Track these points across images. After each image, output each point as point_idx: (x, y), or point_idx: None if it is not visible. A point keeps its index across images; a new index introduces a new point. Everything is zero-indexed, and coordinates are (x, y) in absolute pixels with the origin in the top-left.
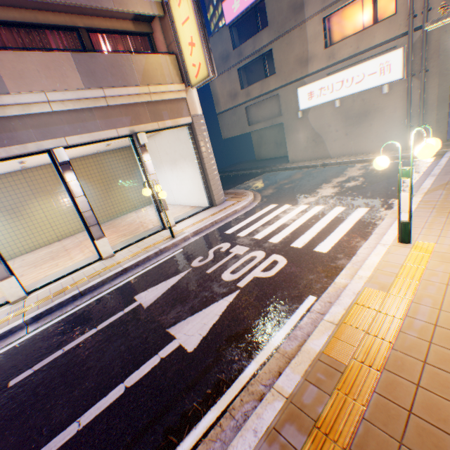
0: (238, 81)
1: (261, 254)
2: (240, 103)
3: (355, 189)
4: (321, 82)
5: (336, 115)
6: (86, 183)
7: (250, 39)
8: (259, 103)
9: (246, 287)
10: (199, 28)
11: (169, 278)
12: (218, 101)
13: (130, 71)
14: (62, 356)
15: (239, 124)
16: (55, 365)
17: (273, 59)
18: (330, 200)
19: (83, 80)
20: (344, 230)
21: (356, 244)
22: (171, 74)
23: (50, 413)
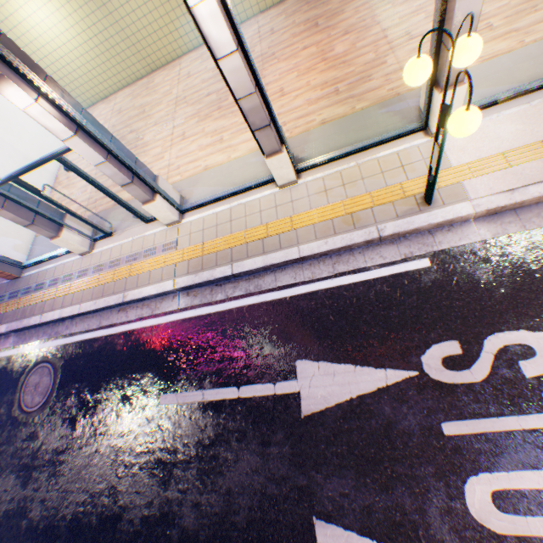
0: None
1: None
2: None
3: None
4: None
5: None
6: None
7: None
8: None
9: None
10: None
11: (361, 363)
12: None
13: None
14: (201, 408)
15: None
16: (193, 417)
17: None
18: None
19: None
20: None
21: None
22: None
23: (182, 500)
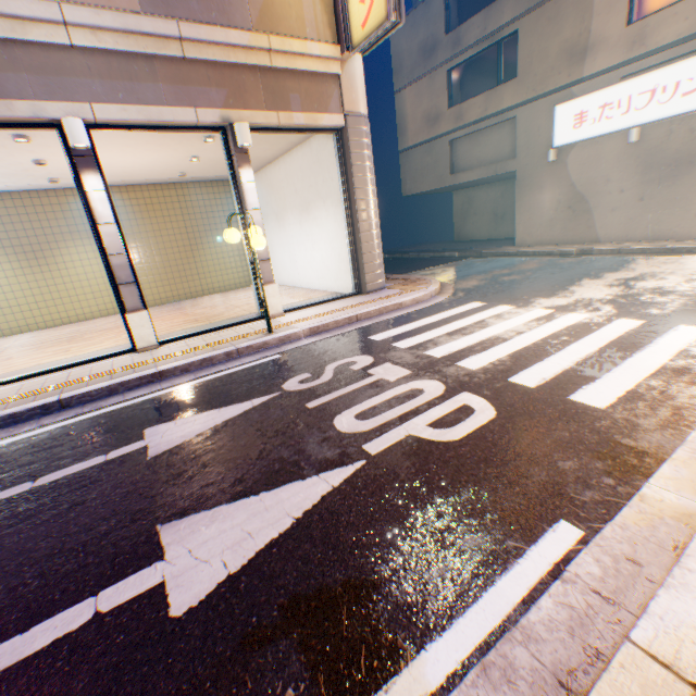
0: (444, 92)
1: (434, 388)
2: (442, 132)
3: (662, 292)
4: (607, 93)
5: (626, 160)
6: (160, 229)
7: (480, 12)
8: (477, 133)
9: (383, 456)
10: None
11: (227, 405)
12: (404, 129)
13: None
14: None
15: (434, 171)
16: None
17: (516, 52)
18: (604, 306)
19: None
20: (650, 365)
21: (693, 401)
22: (317, 22)
23: None
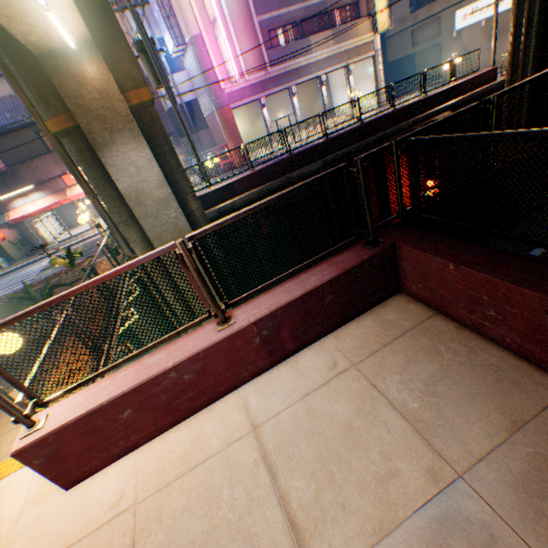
0: (407, 6)
1: None
2: (407, 27)
3: None
4: (473, 6)
5: (481, 34)
6: (301, 102)
7: None
8: (424, 26)
9: None
10: (387, 4)
11: None
12: None
13: (350, 32)
14: None
15: (403, 48)
16: None
17: None
18: None
19: (333, 42)
20: None
21: None
22: (367, 29)
23: None
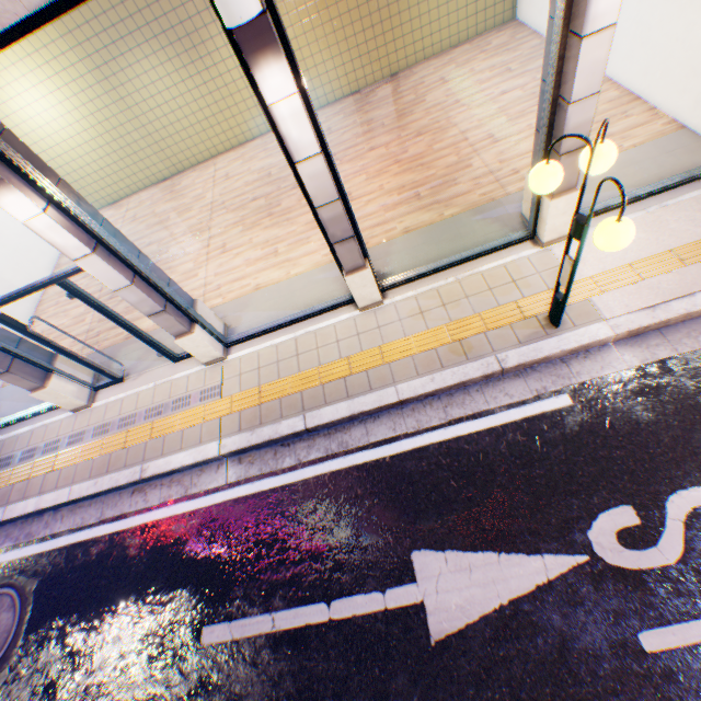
0: None
1: None
2: None
3: None
4: None
5: None
6: None
7: None
8: None
9: None
10: None
11: (506, 549)
12: None
13: None
14: (270, 644)
15: None
16: (259, 662)
17: None
18: None
19: None
20: None
21: None
22: None
23: None
